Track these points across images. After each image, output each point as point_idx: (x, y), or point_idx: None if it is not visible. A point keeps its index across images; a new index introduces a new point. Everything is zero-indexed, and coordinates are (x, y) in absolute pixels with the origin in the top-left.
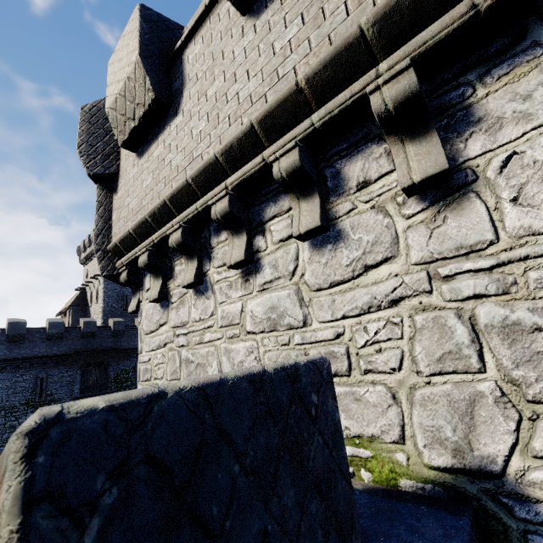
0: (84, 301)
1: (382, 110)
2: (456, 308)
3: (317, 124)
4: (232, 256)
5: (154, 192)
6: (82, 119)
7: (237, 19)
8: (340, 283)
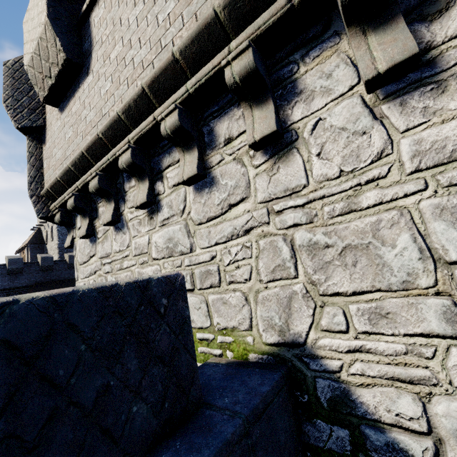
0: (40, 239)
1: (232, 82)
2: (283, 234)
3: (191, 90)
4: (138, 199)
5: (75, 144)
6: (6, 74)
7: None
8: (214, 218)
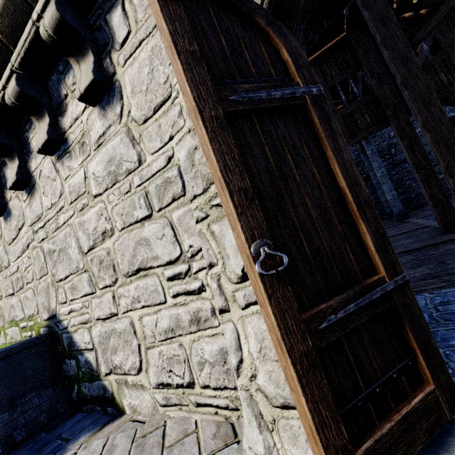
0: None
1: None
2: (40, 246)
3: None
4: None
5: None
6: None
7: None
8: (14, 239)
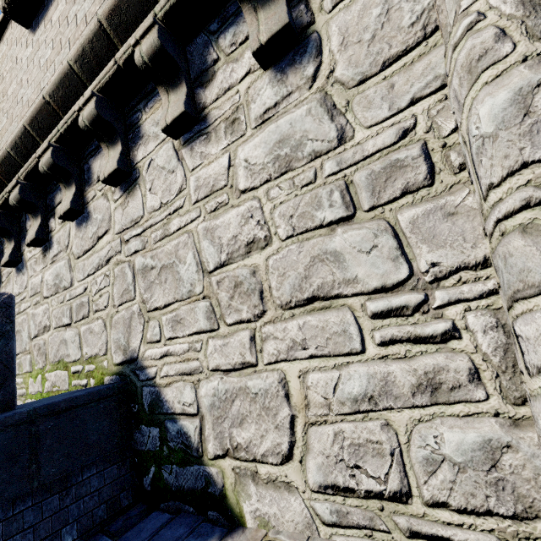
0: None
1: (84, 125)
2: (129, 261)
3: (61, 130)
4: (29, 236)
5: None
6: None
7: (24, 30)
8: (87, 251)
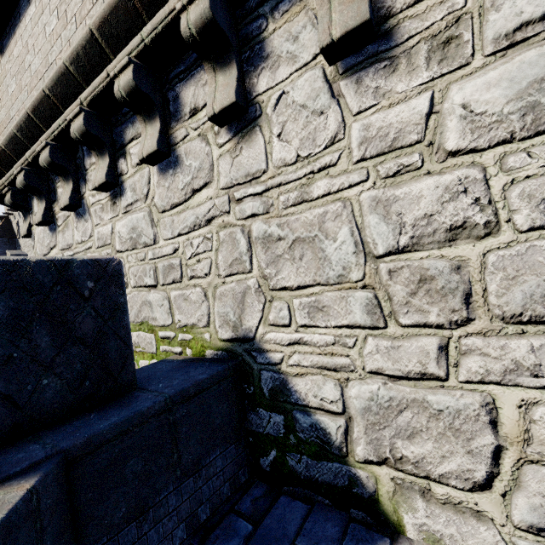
0: (10, 232)
1: (188, 34)
2: (242, 225)
3: (147, 40)
4: (96, 178)
5: (19, 101)
6: None
7: None
8: (177, 206)
